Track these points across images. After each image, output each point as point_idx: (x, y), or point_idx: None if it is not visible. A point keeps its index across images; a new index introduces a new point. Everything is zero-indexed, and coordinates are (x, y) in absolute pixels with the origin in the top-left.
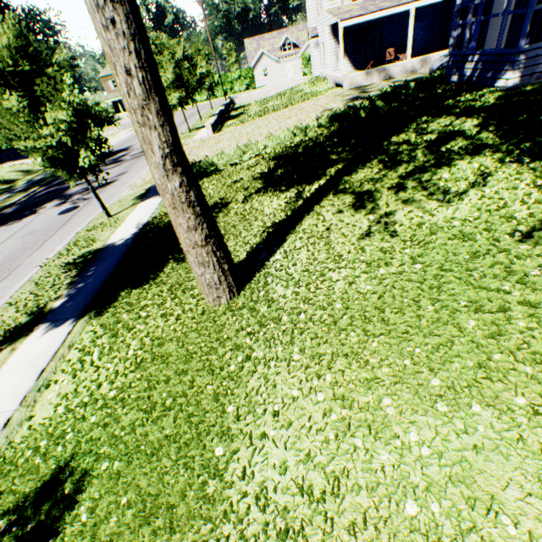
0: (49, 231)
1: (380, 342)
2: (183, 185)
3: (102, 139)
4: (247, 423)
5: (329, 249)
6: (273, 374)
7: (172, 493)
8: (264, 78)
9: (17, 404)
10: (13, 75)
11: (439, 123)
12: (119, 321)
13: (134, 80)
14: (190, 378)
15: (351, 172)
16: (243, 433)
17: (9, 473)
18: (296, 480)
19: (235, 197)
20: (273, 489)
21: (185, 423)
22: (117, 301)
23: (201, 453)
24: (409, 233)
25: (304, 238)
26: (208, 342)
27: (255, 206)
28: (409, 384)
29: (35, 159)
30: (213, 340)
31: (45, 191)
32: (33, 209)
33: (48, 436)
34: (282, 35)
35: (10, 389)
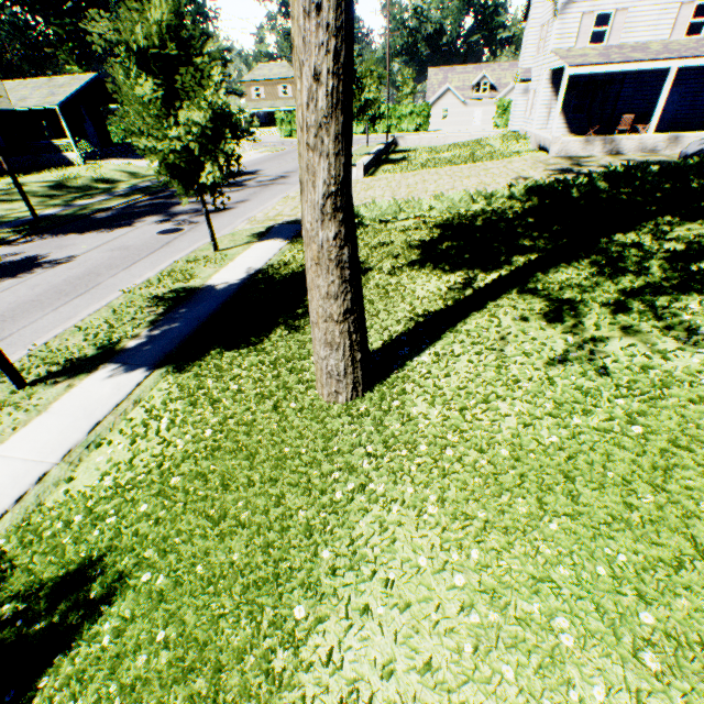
0: (142, 251)
1: (562, 526)
2: (338, 238)
3: (235, 155)
4: (346, 583)
5: (501, 367)
6: (393, 523)
7: (225, 648)
8: (442, 120)
9: (59, 457)
10: (156, 58)
11: (691, 229)
12: (202, 386)
13: (320, 89)
14: (278, 491)
15: (548, 268)
16: (337, 595)
17: (30, 545)
18: (404, 696)
19: (378, 264)
20: (368, 697)
21: (260, 554)
22: (204, 360)
23: (275, 605)
24: (626, 375)
25: (466, 342)
26: (311, 449)
27: (404, 282)
28: (601, 606)
29: (151, 162)
30: (318, 449)
31: (148, 202)
32: (130, 220)
33: (86, 511)
34: (479, 71)
35: (55, 435)
